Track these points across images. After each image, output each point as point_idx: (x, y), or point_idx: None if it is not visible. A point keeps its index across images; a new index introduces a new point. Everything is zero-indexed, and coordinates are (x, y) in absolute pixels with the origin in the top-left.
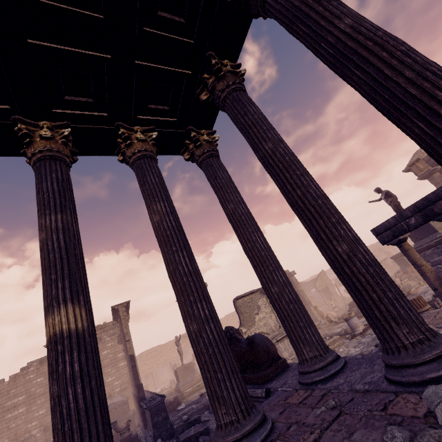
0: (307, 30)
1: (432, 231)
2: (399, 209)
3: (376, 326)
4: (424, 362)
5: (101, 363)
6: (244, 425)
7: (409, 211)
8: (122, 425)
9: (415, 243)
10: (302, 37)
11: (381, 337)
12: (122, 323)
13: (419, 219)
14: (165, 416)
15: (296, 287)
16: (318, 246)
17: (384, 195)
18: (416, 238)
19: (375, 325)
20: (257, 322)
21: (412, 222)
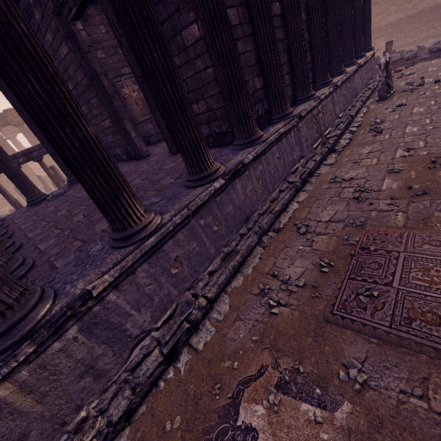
0: (5, 85)
1: None
2: None
3: (28, 190)
4: (43, 195)
5: None
6: (0, 222)
7: None
8: None
9: None
10: (0, 83)
11: (30, 193)
12: None
13: None
14: None
15: None
16: (1, 164)
17: None
18: None
19: (28, 190)
20: None
21: None
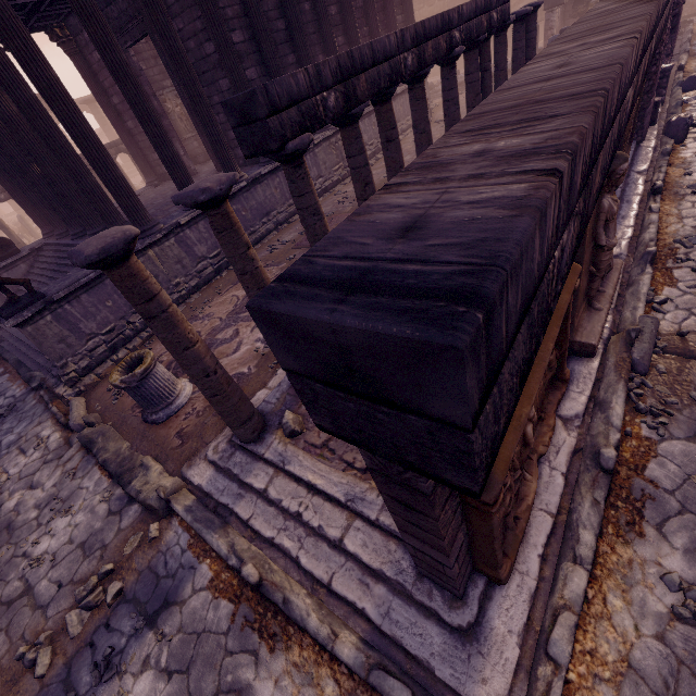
0: None
1: None
2: None
3: None
4: None
5: None
6: None
7: (1, 190)
8: None
9: None
10: None
11: None
12: None
13: (8, 196)
14: None
15: None
16: None
17: None
18: None
19: None
20: None
21: (3, 198)
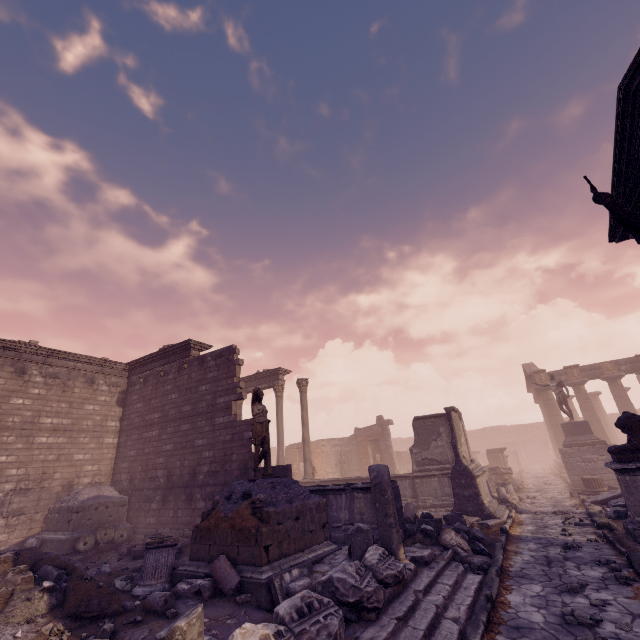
0: None
1: (589, 432)
2: (565, 401)
3: None
4: None
5: (78, 422)
6: None
7: None
8: (117, 538)
9: (568, 437)
10: None
11: None
12: (236, 371)
13: None
14: (401, 506)
15: (388, 440)
16: None
17: (557, 382)
18: (571, 433)
19: None
20: (462, 445)
21: None
